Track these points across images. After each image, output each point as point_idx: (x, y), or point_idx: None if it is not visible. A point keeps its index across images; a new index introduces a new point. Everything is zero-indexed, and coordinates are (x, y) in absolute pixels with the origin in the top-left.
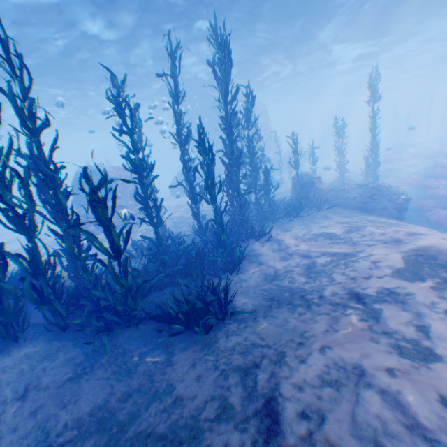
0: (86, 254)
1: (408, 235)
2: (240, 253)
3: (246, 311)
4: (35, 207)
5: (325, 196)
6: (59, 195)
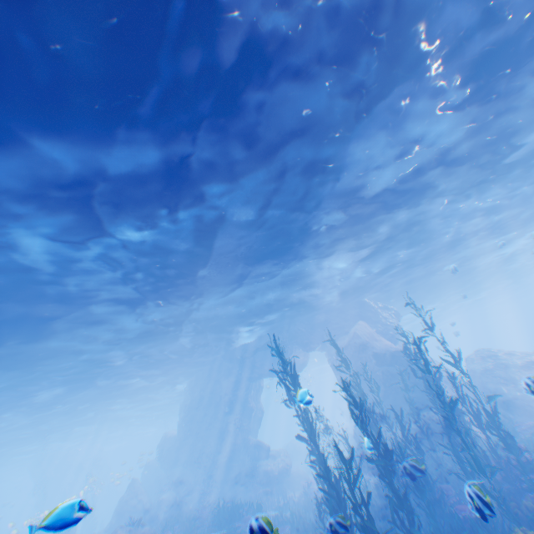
0: None
1: None
2: None
3: None
4: None
5: None
6: None
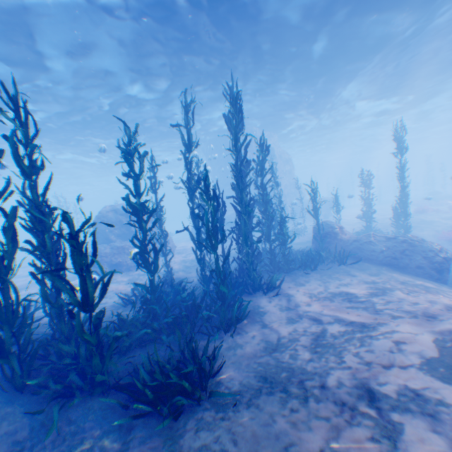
0: (62, 301)
1: (446, 307)
2: (241, 310)
3: (227, 393)
4: (17, 247)
5: (348, 248)
6: (45, 237)
